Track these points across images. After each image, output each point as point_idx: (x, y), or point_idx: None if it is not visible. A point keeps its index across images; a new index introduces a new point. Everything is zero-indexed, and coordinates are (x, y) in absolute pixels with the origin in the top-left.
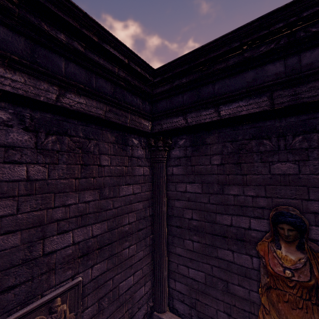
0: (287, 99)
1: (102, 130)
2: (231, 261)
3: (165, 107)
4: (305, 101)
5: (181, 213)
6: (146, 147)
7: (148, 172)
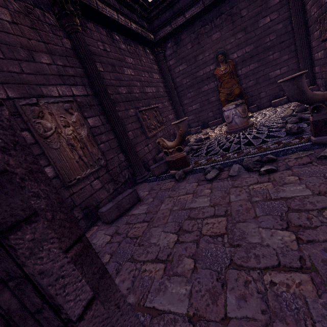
0: (208, 1)
1: (137, 44)
2: (207, 89)
3: (158, 24)
4: (214, 1)
5: (181, 83)
6: (152, 55)
7: (158, 69)
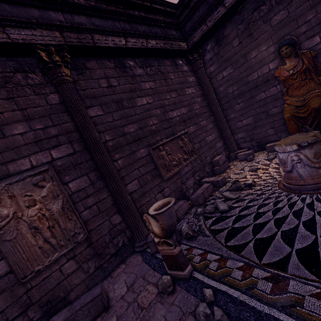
0: None
1: (163, 60)
2: (265, 98)
3: (190, 27)
4: None
5: (225, 93)
6: (187, 64)
7: (195, 79)
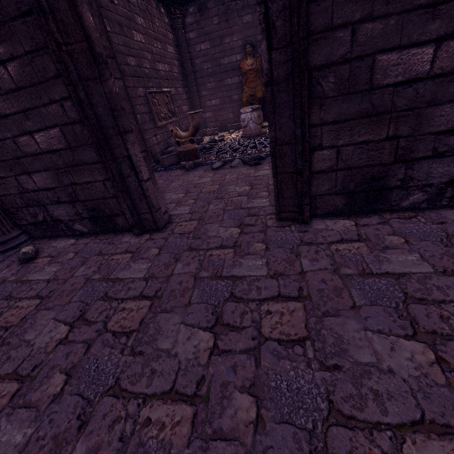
0: None
1: None
2: (231, 84)
3: None
4: None
5: (201, 67)
6: (167, 17)
7: (174, 39)
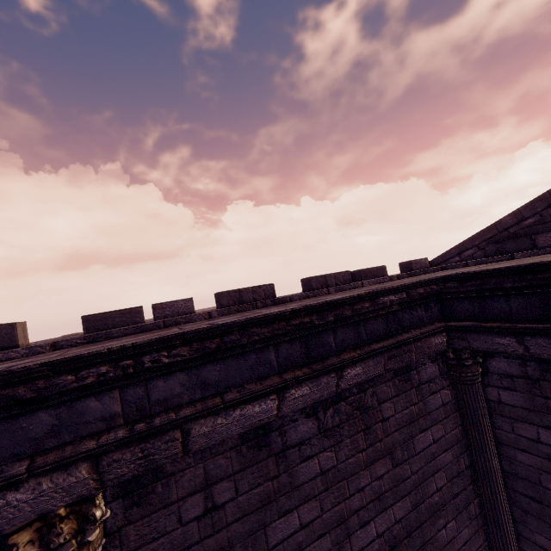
0: None
1: None
2: None
3: (470, 313)
4: None
5: (534, 476)
6: (437, 357)
7: (449, 395)
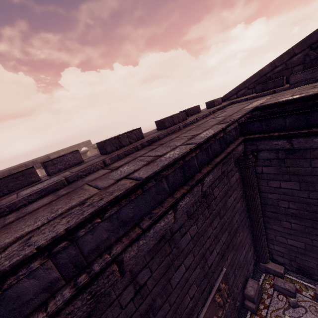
0: None
1: None
2: None
3: (259, 129)
4: None
5: (275, 203)
6: None
7: (238, 175)
